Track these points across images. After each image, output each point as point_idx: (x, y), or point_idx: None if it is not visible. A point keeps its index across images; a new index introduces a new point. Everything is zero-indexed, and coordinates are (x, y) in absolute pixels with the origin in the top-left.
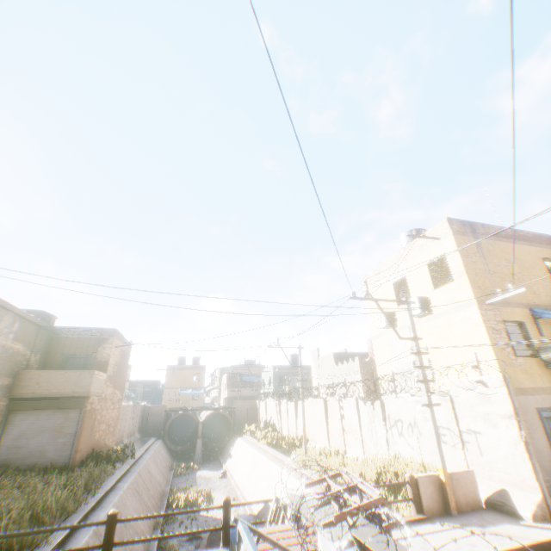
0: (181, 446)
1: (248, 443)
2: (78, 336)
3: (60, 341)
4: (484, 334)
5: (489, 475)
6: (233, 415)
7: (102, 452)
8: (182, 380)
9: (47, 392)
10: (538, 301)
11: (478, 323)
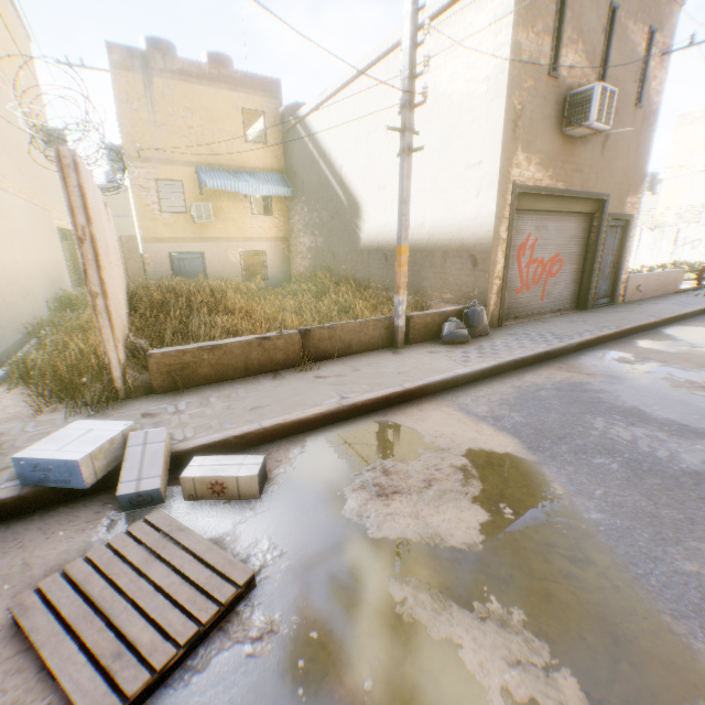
0: None
1: None
2: None
3: None
4: None
5: None
6: None
7: None
8: None
9: None
10: None
11: None
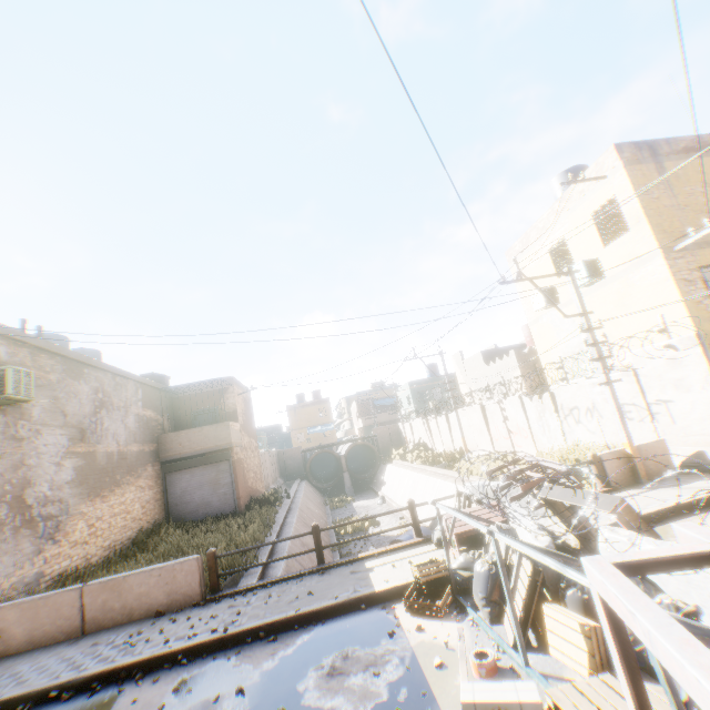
0: (328, 483)
1: (401, 467)
2: (197, 391)
3: (184, 400)
4: (673, 289)
5: (683, 442)
6: (376, 443)
7: (260, 497)
8: (307, 419)
9: (191, 450)
10: None
11: (664, 277)
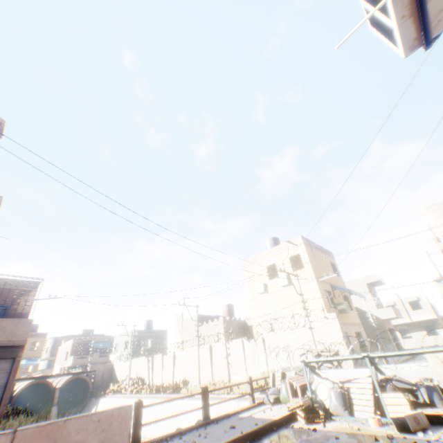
0: None
1: (123, 398)
2: None
3: None
4: (320, 295)
5: None
6: (93, 378)
7: (13, 409)
8: None
9: None
10: (332, 282)
11: (317, 290)
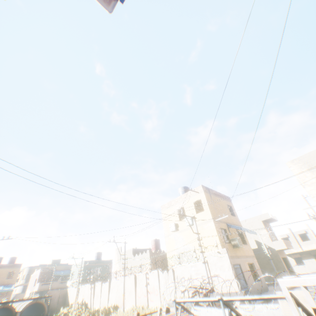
0: None
1: None
2: None
3: None
4: (216, 233)
5: None
6: (49, 302)
7: None
8: None
9: None
10: (228, 221)
11: (214, 228)
